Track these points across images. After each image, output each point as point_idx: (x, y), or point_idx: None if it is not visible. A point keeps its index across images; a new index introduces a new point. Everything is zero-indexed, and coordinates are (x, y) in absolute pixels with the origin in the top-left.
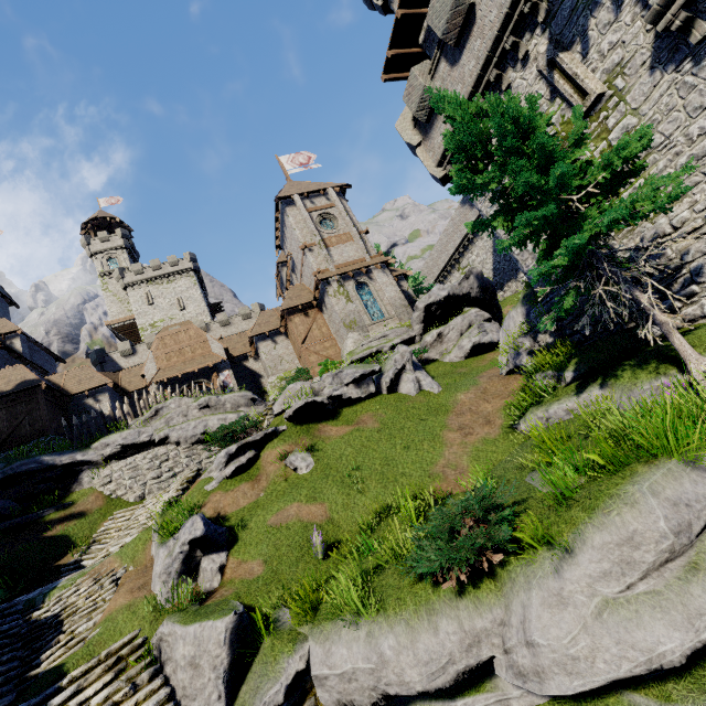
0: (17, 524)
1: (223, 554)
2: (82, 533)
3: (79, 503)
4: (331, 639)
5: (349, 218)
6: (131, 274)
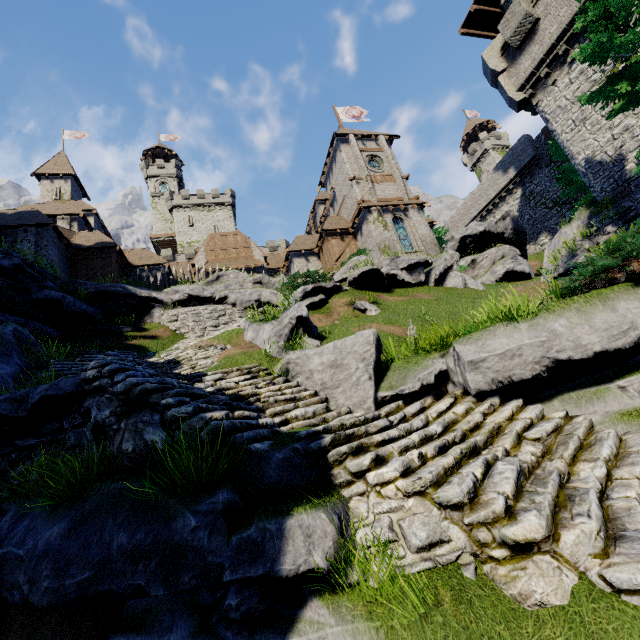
0: (102, 330)
1: (317, 341)
2: (155, 348)
3: (151, 329)
4: (484, 338)
5: (394, 162)
6: (179, 197)
